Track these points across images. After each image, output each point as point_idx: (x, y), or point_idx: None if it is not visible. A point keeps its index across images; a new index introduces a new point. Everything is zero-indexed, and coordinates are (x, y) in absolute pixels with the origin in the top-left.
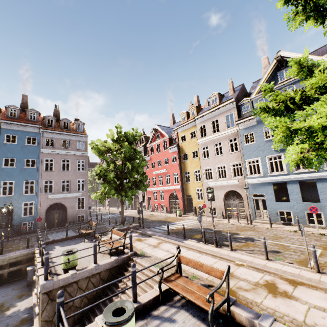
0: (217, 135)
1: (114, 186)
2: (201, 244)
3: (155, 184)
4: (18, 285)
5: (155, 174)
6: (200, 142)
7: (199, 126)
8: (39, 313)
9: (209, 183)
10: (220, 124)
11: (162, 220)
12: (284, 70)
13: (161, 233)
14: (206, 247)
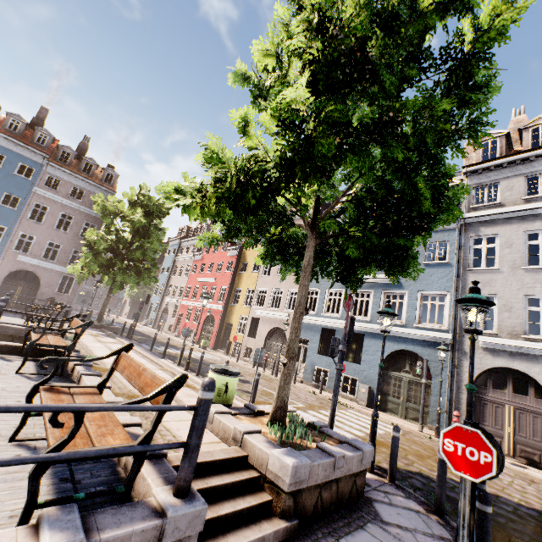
0: None
1: (101, 260)
2: (172, 364)
3: (195, 296)
4: None
5: (200, 282)
6: None
7: None
8: None
9: (257, 311)
10: None
11: (172, 345)
12: None
13: (143, 348)
14: (174, 367)
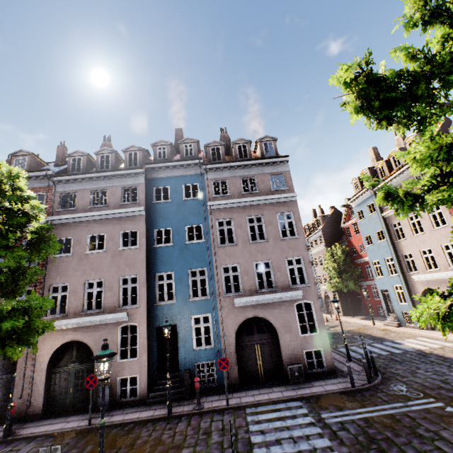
0: None
1: None
2: None
3: None
4: None
5: None
6: None
7: None
8: None
9: None
10: None
11: None
12: None
13: None
14: None
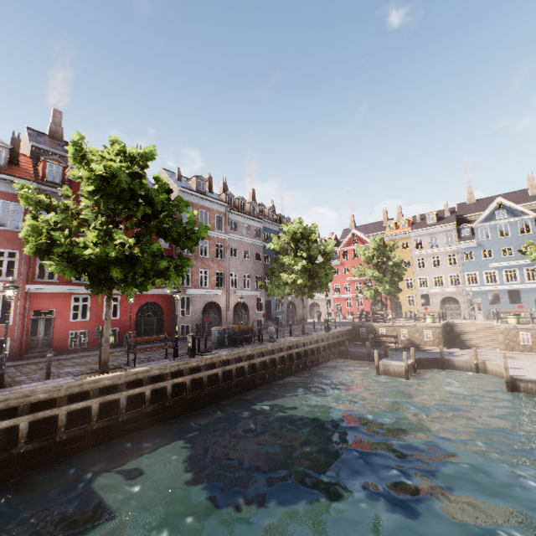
0: (436, 250)
1: (388, 285)
2: None
3: (348, 290)
4: (362, 345)
5: (350, 280)
6: (415, 253)
7: (414, 239)
8: (432, 340)
9: (425, 290)
10: (439, 241)
11: None
12: (500, 211)
13: None
14: None
